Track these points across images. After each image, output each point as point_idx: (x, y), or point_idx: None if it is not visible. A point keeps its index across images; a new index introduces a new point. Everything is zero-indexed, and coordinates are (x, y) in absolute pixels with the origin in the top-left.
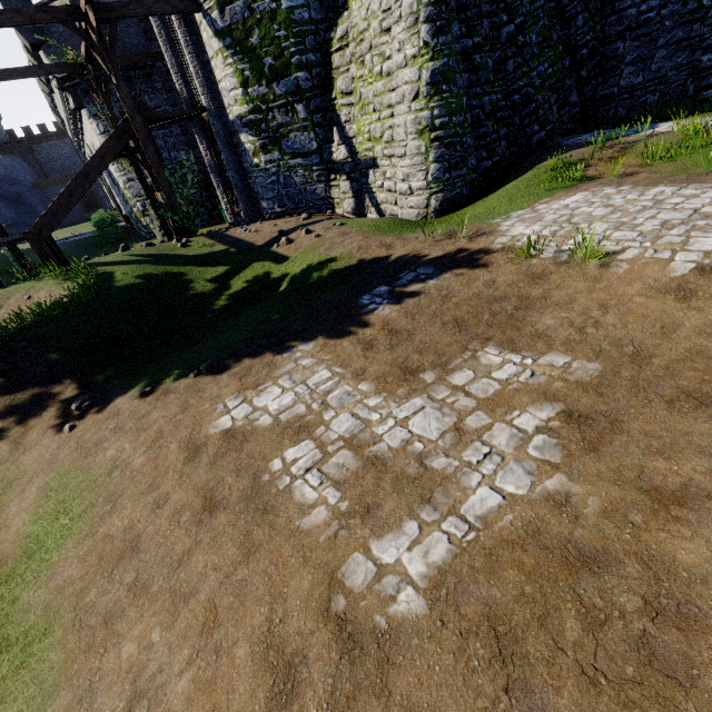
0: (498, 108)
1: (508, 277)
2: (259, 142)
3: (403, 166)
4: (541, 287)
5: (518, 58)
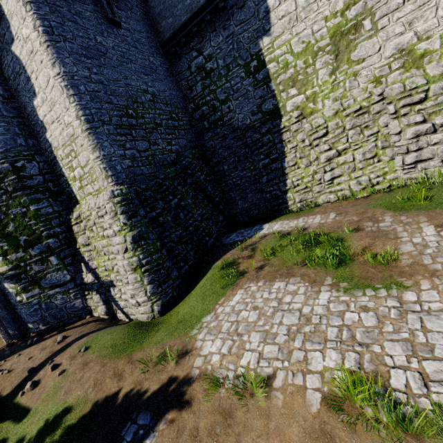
0: (182, 237)
1: (208, 419)
2: (20, 286)
3: (129, 289)
4: (233, 431)
5: (185, 211)
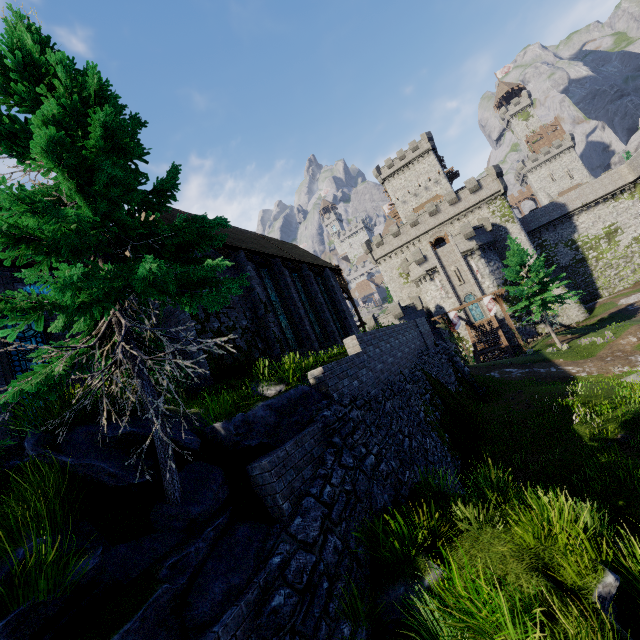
0: None
1: None
2: (516, 320)
3: (575, 310)
4: None
5: None
